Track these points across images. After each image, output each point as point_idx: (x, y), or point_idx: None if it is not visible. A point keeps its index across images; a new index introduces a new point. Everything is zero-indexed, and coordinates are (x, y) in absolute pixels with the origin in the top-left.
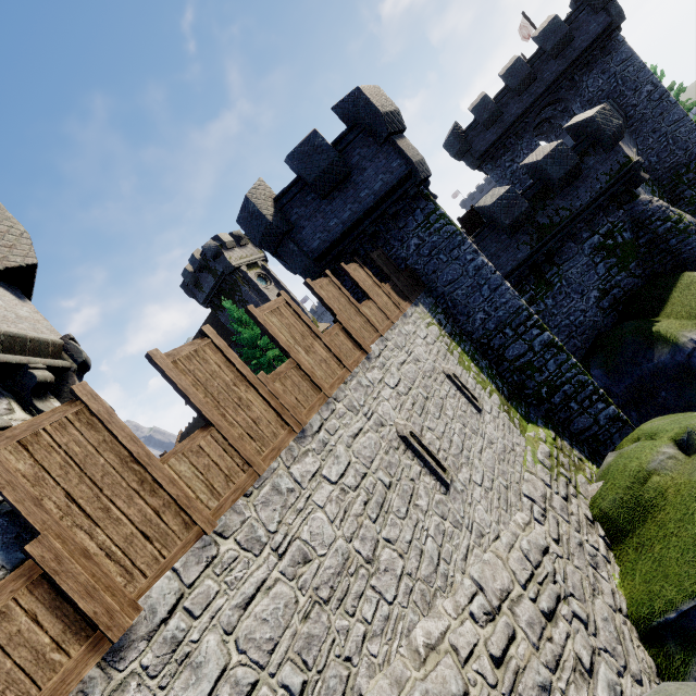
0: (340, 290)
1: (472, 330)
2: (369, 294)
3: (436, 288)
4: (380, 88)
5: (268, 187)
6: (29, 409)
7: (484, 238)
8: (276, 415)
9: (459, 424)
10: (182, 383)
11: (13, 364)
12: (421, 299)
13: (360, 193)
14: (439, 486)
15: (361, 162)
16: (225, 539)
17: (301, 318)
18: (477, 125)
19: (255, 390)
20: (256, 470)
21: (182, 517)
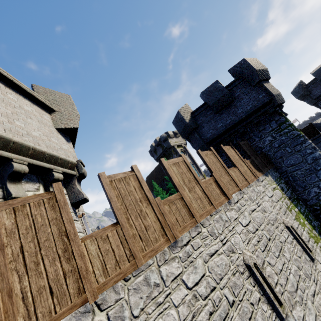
0: (217, 159)
1: (307, 198)
2: (235, 163)
3: (281, 167)
4: (256, 59)
5: (189, 107)
6: (47, 191)
7: (319, 142)
8: (160, 227)
9: (294, 266)
10: (110, 194)
11: (46, 168)
12: (270, 172)
13: (237, 110)
14: (275, 317)
15: (240, 95)
16: (100, 311)
17: (190, 170)
18: (316, 81)
19: (151, 207)
20: (136, 262)
21: (78, 283)
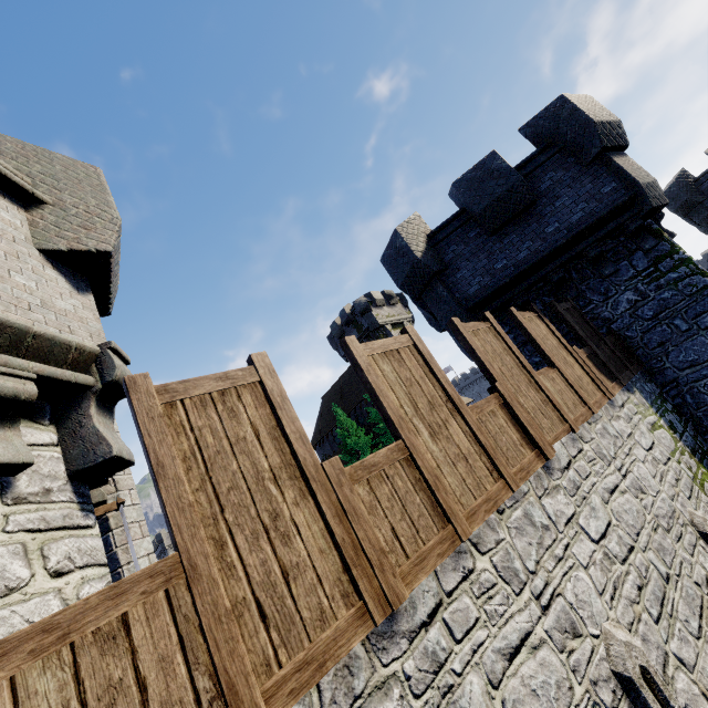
0: (506, 344)
1: None
2: (552, 358)
3: (663, 370)
4: (592, 98)
5: (423, 222)
6: None
7: None
8: (339, 564)
9: None
10: (160, 450)
11: None
12: (636, 383)
13: (546, 226)
14: None
15: (553, 188)
16: None
17: (434, 373)
18: None
19: (309, 494)
20: None
21: None
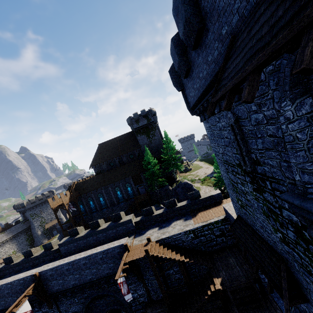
0: None
1: None
2: None
3: None
4: None
5: None
6: None
7: None
8: None
9: None
10: None
11: None
12: None
13: None
14: None
15: None
16: None
17: None
18: None
19: None
20: None
21: None
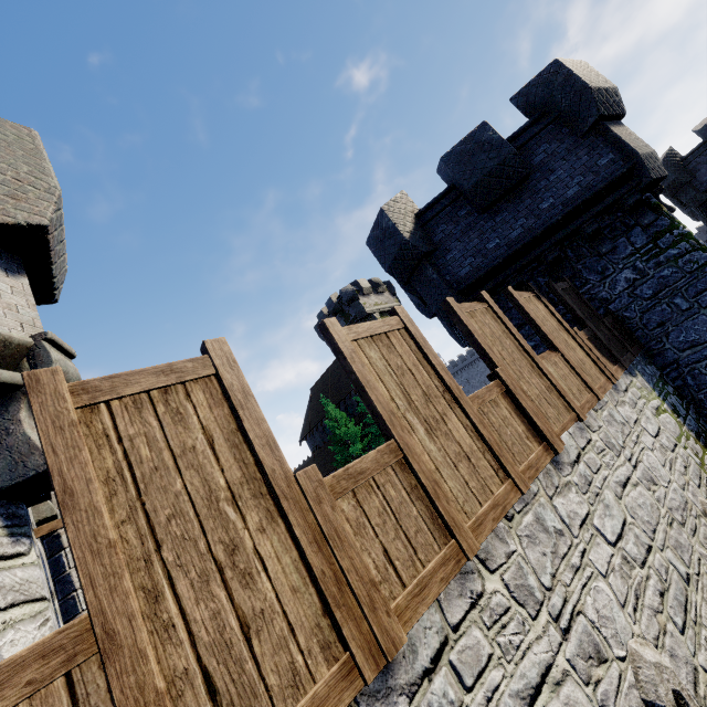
0: (505, 326)
1: None
2: (553, 340)
3: (663, 352)
4: (587, 64)
5: (410, 201)
6: None
7: None
8: (318, 604)
9: None
10: (69, 470)
11: None
12: (637, 365)
13: (540, 202)
14: None
15: (547, 161)
16: None
17: (428, 359)
18: None
19: (279, 515)
20: None
21: None
